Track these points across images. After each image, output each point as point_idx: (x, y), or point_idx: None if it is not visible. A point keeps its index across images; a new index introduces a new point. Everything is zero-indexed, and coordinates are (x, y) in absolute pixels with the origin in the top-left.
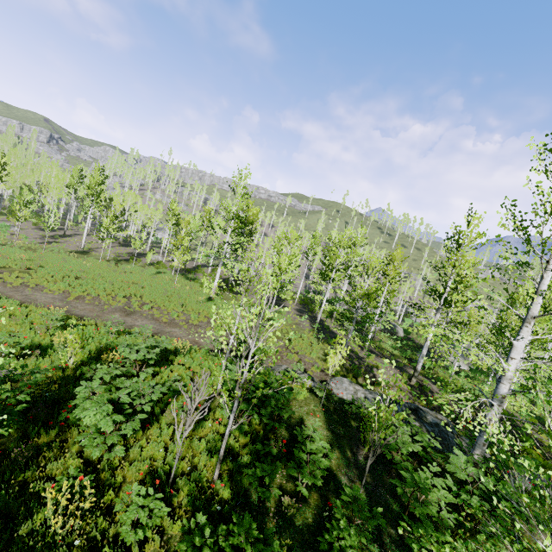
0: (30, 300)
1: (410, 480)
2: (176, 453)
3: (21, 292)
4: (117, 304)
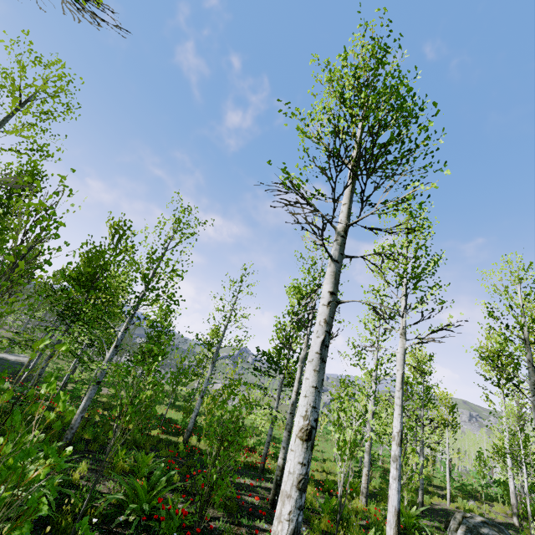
0: None
1: None
2: None
3: None
4: None
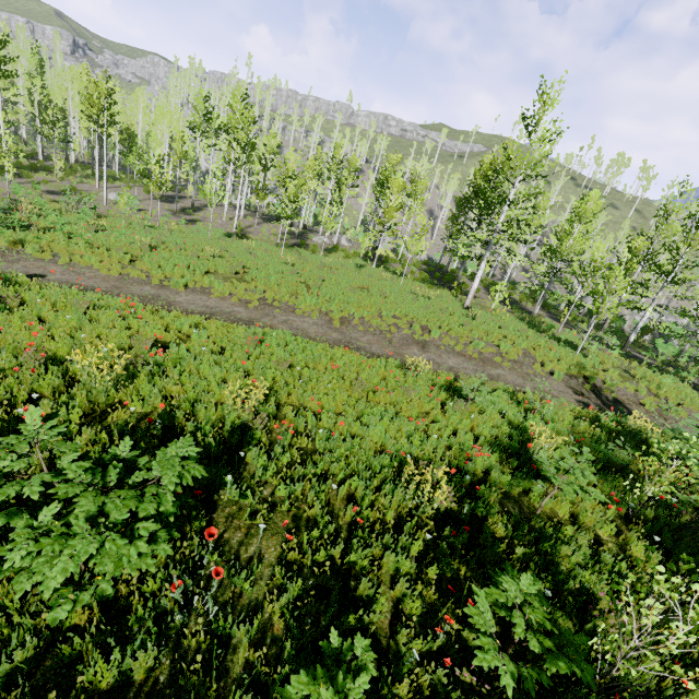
0: (300, 331)
1: None
2: None
3: (273, 317)
4: (401, 332)
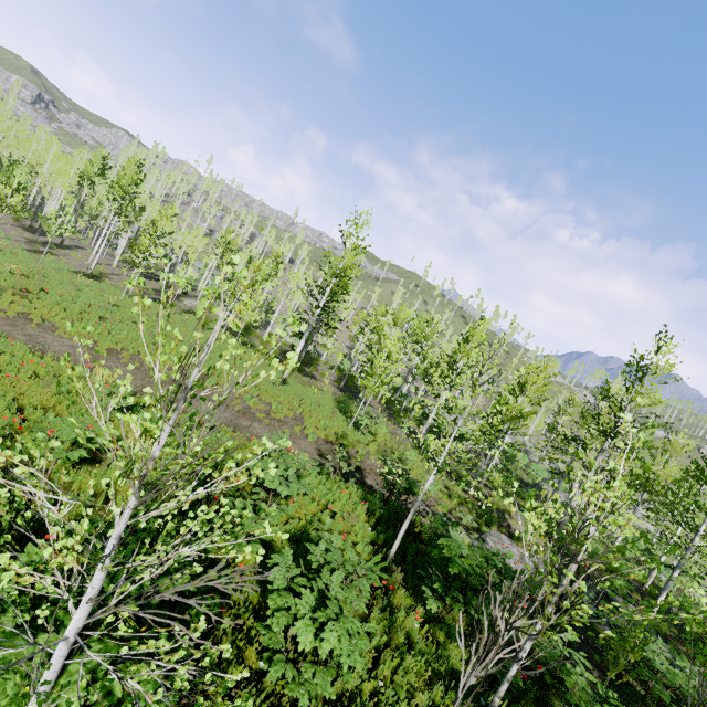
0: (38, 345)
1: None
2: (380, 678)
3: (20, 329)
4: (169, 372)
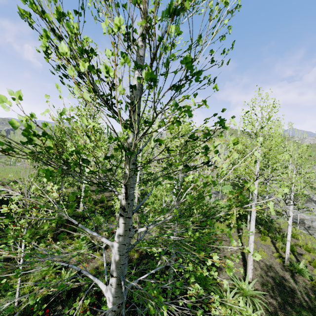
0: None
1: None
2: None
3: None
4: None
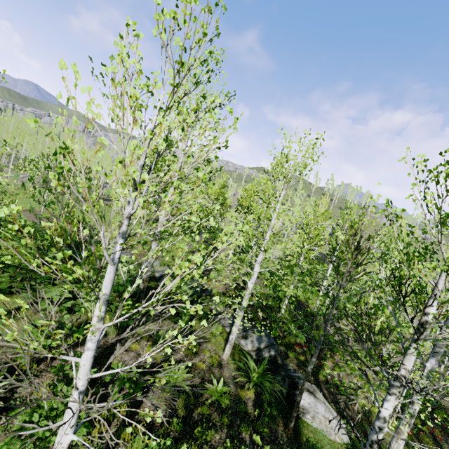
0: None
1: (71, 270)
2: None
3: None
4: (48, 215)
